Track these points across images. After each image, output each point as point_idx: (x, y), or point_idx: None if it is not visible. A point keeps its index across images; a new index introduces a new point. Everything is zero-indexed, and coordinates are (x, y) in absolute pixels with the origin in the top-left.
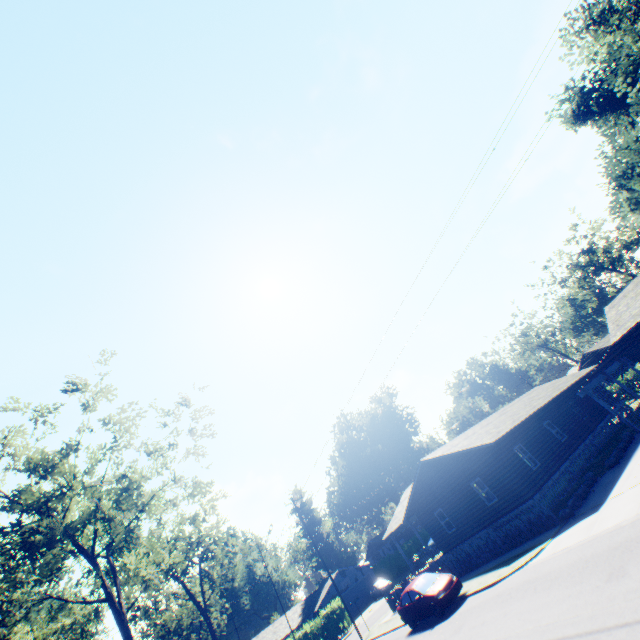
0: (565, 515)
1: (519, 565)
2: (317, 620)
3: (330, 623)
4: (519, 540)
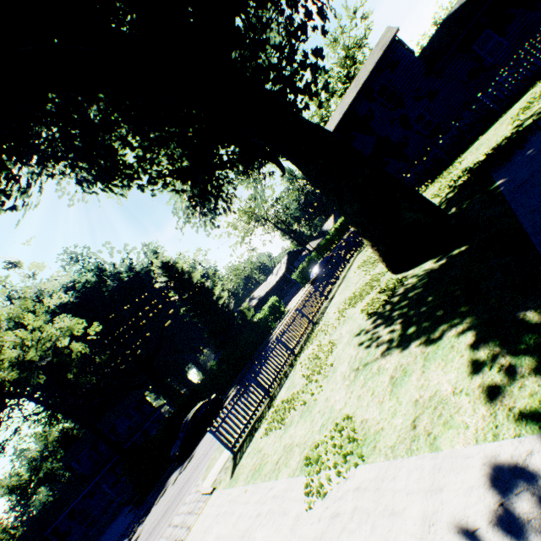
0: None
1: None
2: None
3: None
4: None
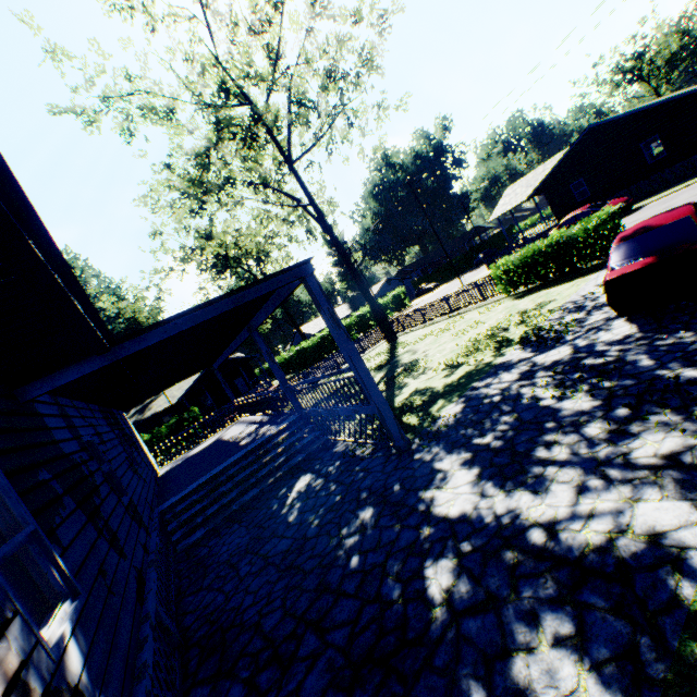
0: None
1: None
2: (388, 298)
3: (397, 301)
4: None
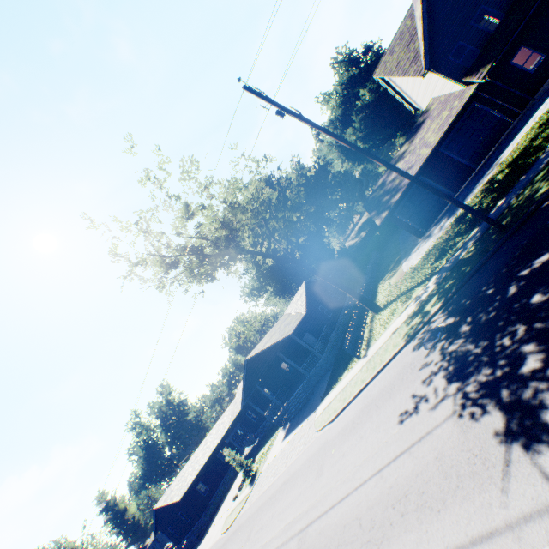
0: (201, 536)
1: None
2: None
3: None
4: (191, 548)
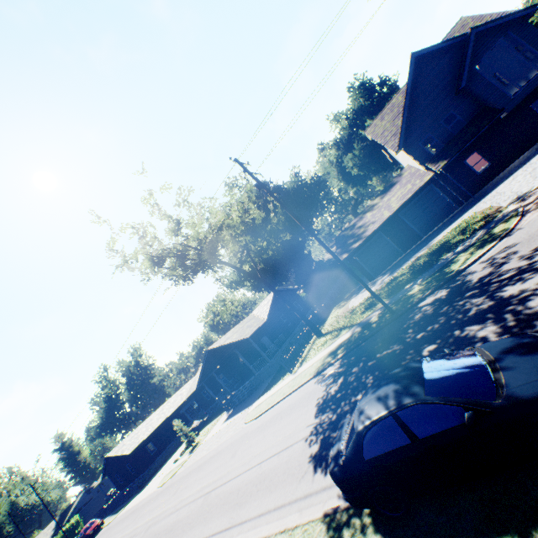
0: (142, 487)
1: (116, 516)
2: (59, 536)
3: (69, 533)
4: (131, 496)
